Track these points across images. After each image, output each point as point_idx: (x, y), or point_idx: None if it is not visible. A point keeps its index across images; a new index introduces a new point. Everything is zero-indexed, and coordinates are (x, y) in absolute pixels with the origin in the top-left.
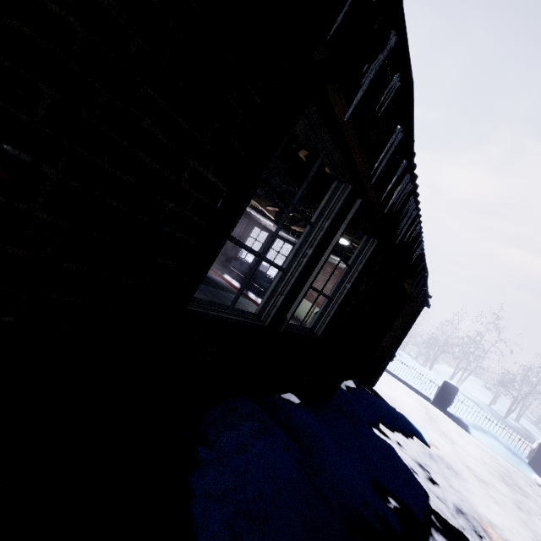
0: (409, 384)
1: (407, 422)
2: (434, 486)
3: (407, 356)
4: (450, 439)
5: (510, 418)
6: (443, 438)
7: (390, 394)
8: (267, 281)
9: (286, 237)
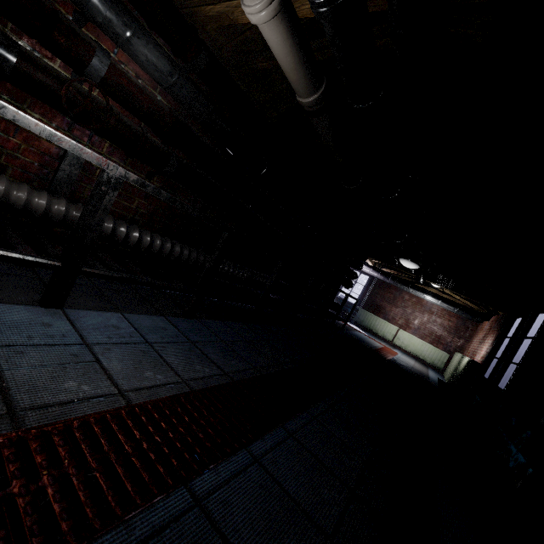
0: None
1: None
2: None
3: None
4: None
5: None
6: None
7: None
8: (351, 307)
9: (374, 275)
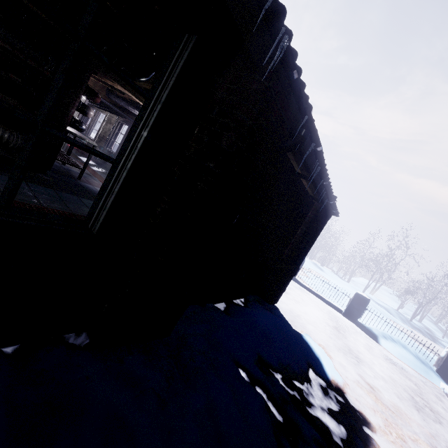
0: (322, 296)
1: (303, 346)
2: None
3: (328, 271)
4: (356, 357)
5: (414, 320)
6: (348, 357)
7: (297, 309)
8: None
9: None
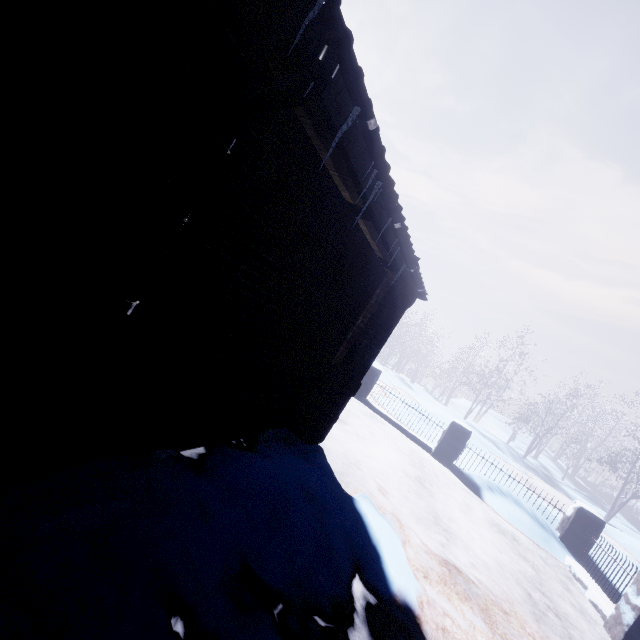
0: (404, 428)
1: (350, 525)
2: None
3: (420, 389)
4: (446, 530)
5: (528, 456)
6: (433, 532)
7: (358, 451)
8: None
9: None
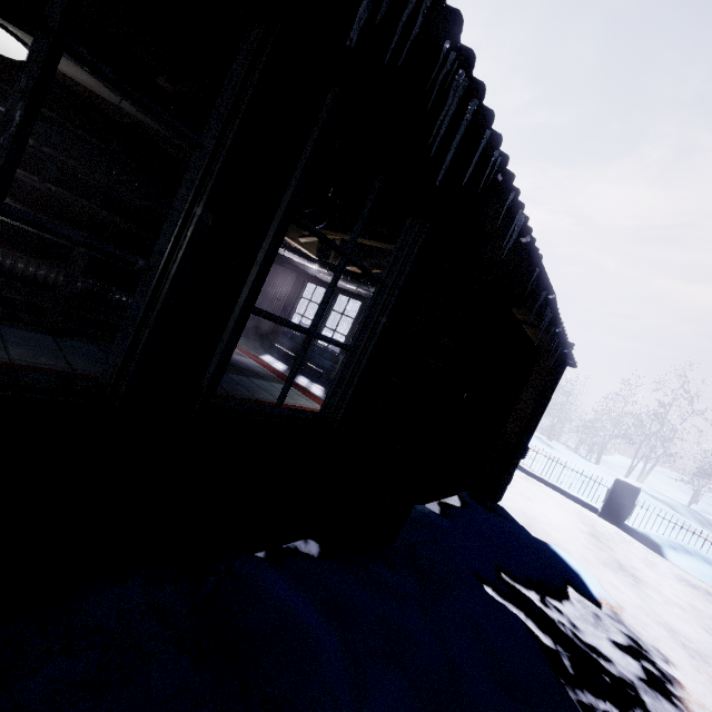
0: (562, 489)
1: (554, 558)
2: (605, 698)
3: (562, 448)
4: (632, 576)
5: None
6: (620, 575)
7: (530, 509)
8: (329, 357)
9: (344, 286)
